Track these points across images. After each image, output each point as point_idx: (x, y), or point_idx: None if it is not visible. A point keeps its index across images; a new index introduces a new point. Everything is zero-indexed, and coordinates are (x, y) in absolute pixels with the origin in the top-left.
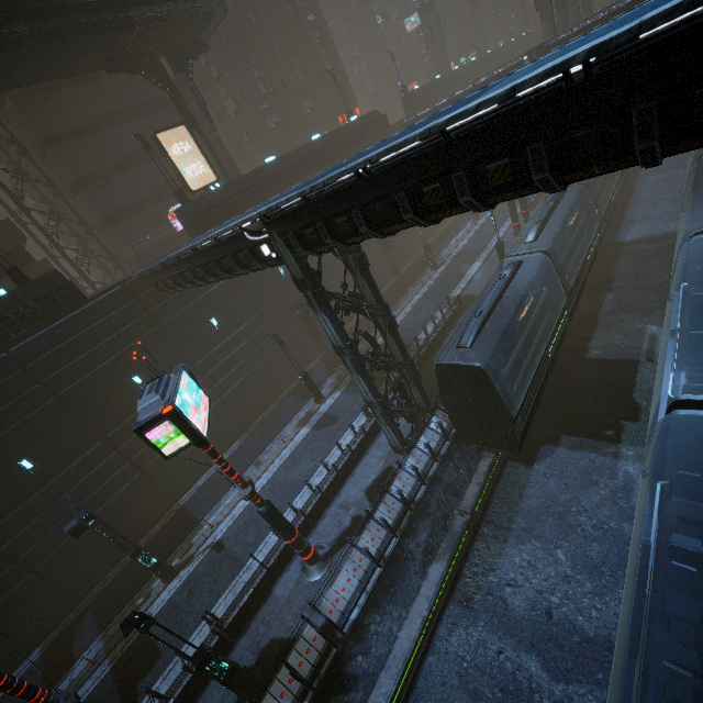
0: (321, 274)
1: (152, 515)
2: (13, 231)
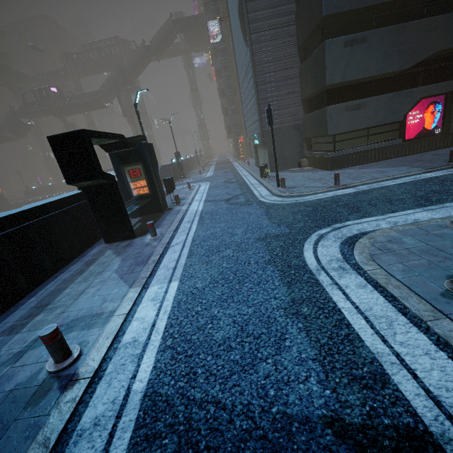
0: None
1: None
2: None
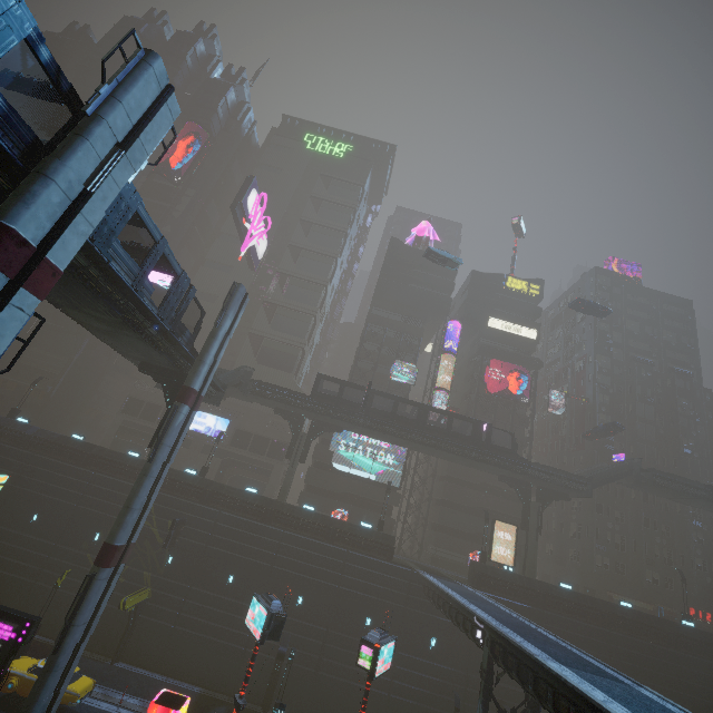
0: (497, 679)
1: (290, 705)
2: (397, 499)
